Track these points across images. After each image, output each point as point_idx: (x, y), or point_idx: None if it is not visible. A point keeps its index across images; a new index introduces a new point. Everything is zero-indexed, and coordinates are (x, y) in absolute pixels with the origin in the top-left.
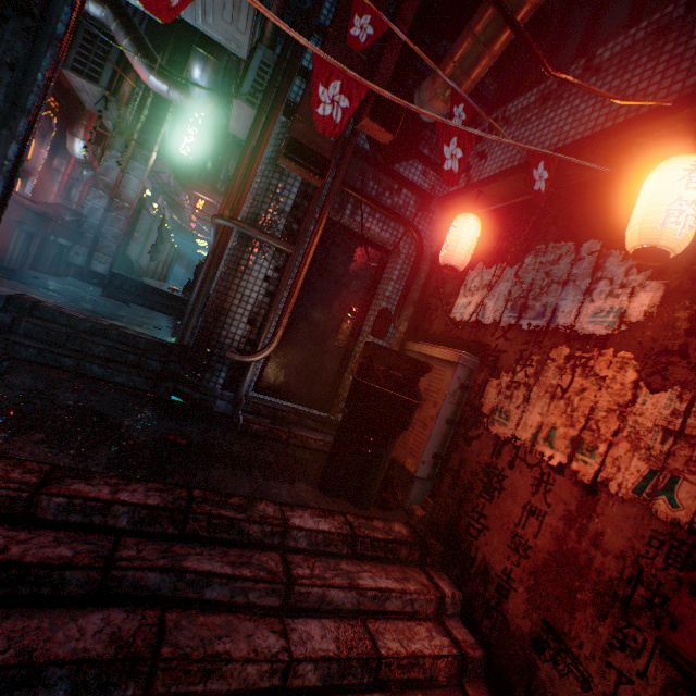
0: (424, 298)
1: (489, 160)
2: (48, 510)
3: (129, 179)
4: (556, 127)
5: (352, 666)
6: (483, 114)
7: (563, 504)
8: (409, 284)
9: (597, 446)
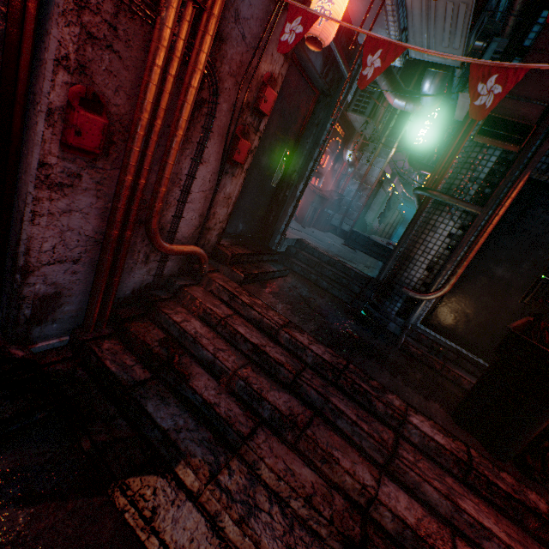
0: None
1: None
2: (282, 338)
3: (373, 170)
4: None
5: (424, 547)
6: None
7: None
8: None
9: None
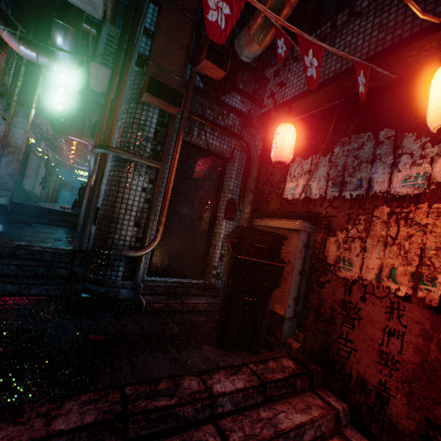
0: (258, 187)
1: (289, 86)
2: None
3: (15, 131)
4: (336, 57)
5: None
6: (296, 46)
7: (418, 324)
8: (245, 179)
9: (436, 277)
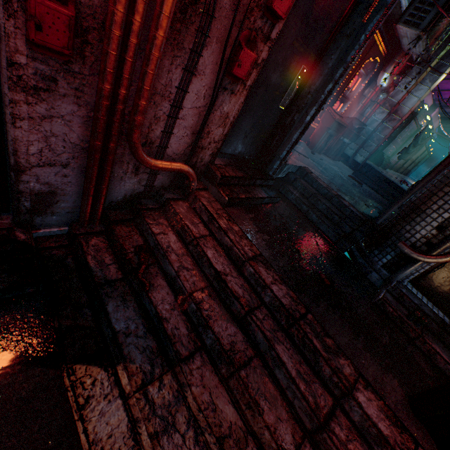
0: None
1: None
2: (246, 270)
3: (409, 98)
4: None
5: None
6: None
7: None
8: None
9: None
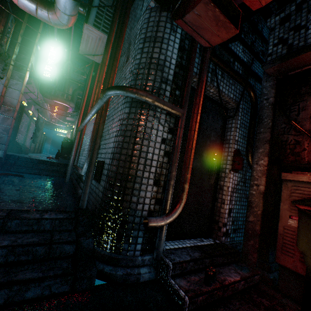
0: (273, 137)
1: None
2: None
3: (11, 91)
4: None
5: None
6: None
7: None
8: (254, 128)
9: None
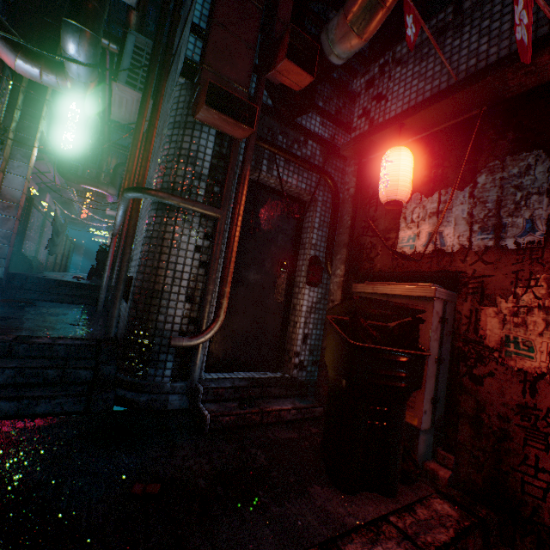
0: (354, 239)
1: (391, 99)
2: None
3: (12, 178)
4: (468, 51)
5: None
6: (426, 29)
7: None
8: (333, 228)
9: None
